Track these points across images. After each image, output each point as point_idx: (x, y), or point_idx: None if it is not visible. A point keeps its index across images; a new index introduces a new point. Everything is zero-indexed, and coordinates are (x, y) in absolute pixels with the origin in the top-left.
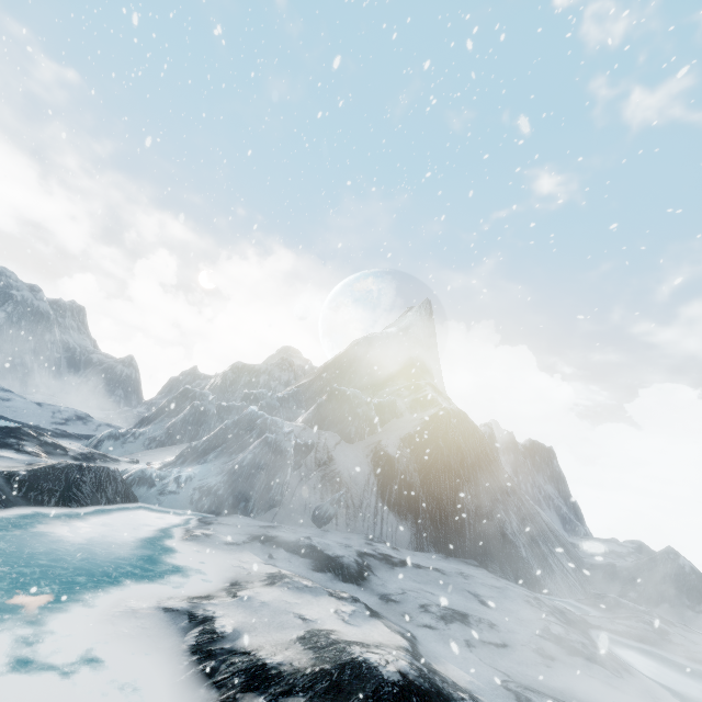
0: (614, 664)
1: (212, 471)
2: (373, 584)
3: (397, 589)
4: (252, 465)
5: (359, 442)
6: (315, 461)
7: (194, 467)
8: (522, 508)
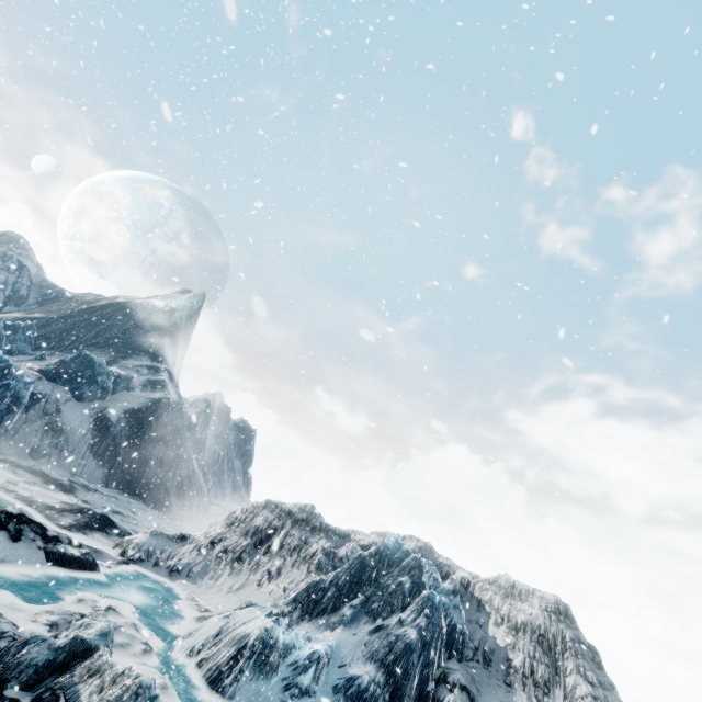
0: None
1: None
2: (78, 495)
3: (91, 500)
4: None
5: (88, 403)
6: (44, 410)
7: None
8: (187, 474)
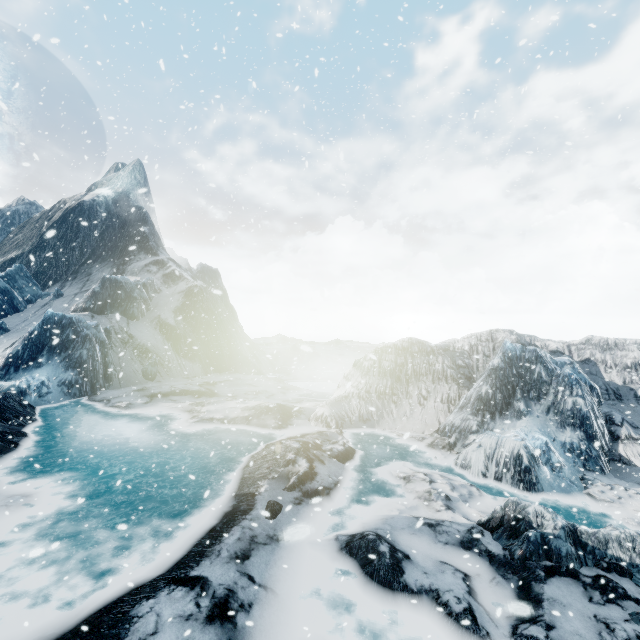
0: (298, 388)
1: (57, 370)
2: (220, 394)
3: (230, 392)
4: (90, 357)
5: (142, 319)
6: (120, 341)
7: (38, 372)
8: (246, 338)
